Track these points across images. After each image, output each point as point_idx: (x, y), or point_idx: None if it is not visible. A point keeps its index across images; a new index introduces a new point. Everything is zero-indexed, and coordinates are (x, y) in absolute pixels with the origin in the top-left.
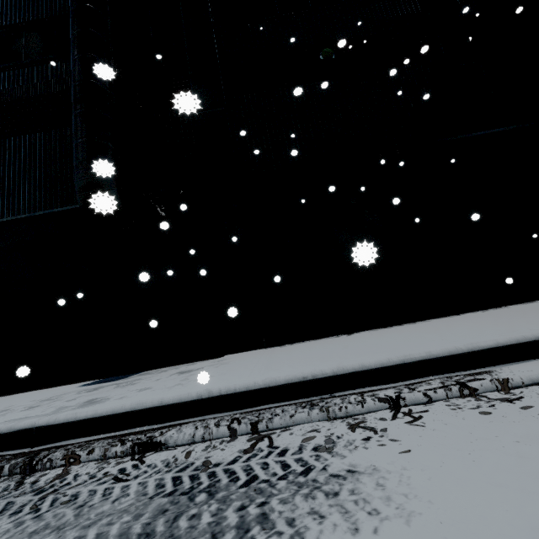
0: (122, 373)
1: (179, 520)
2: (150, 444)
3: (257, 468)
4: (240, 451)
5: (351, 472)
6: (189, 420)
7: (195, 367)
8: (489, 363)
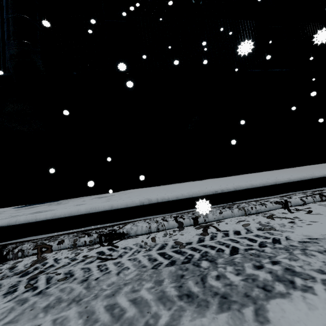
0: (43, 202)
1: (207, 281)
2: (114, 234)
3: (229, 242)
4: (198, 235)
5: (313, 239)
6: (134, 220)
7: (107, 195)
8: (320, 186)
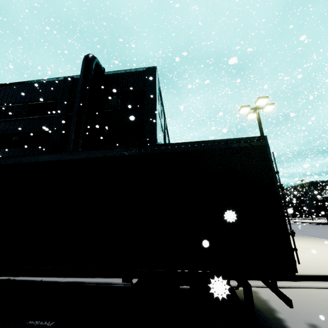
0: None
1: None
2: None
3: None
4: None
5: None
6: None
7: None
8: None
